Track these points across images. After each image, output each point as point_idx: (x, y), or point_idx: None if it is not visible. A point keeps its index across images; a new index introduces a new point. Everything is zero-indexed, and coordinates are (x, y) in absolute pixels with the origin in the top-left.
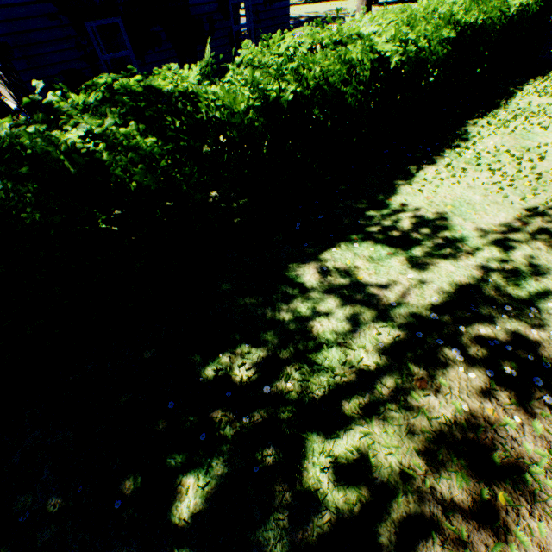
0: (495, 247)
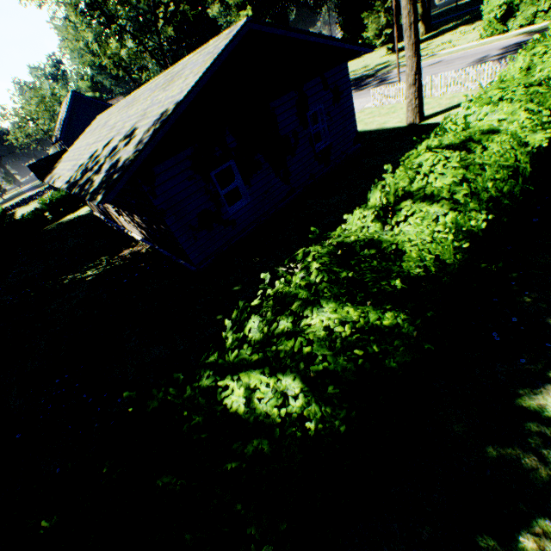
0: None
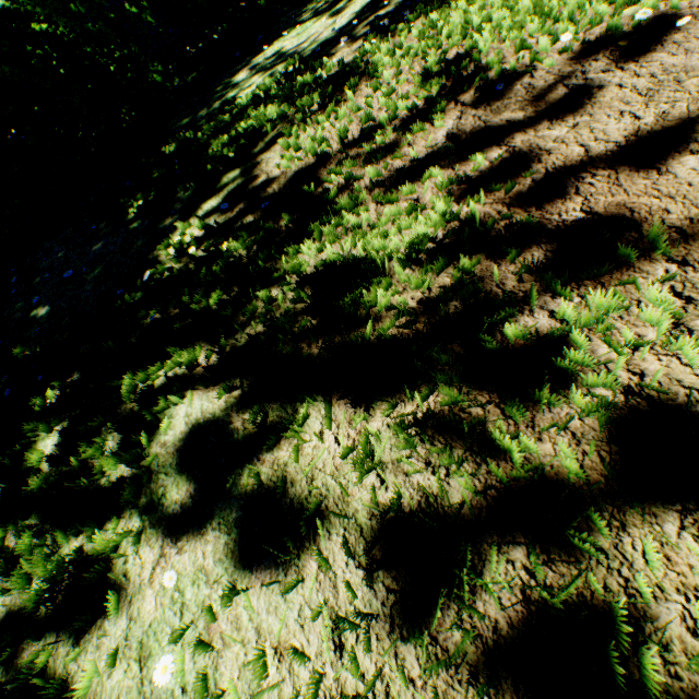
0: None
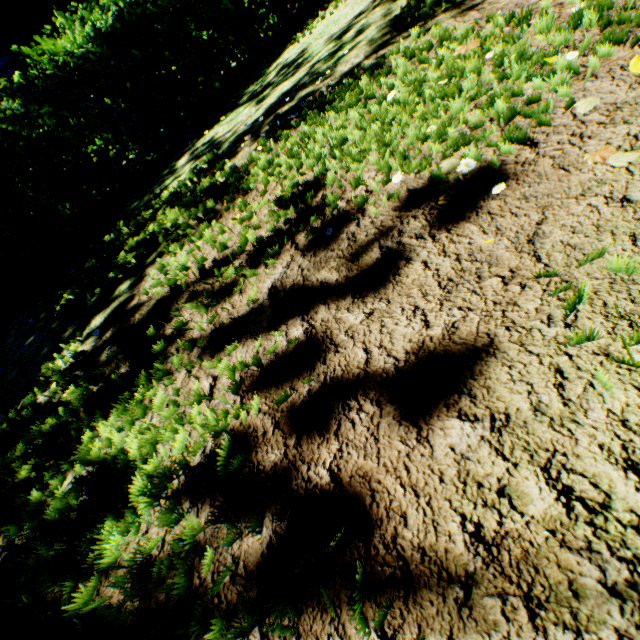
0: (334, 42)
